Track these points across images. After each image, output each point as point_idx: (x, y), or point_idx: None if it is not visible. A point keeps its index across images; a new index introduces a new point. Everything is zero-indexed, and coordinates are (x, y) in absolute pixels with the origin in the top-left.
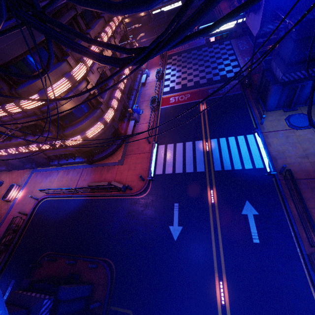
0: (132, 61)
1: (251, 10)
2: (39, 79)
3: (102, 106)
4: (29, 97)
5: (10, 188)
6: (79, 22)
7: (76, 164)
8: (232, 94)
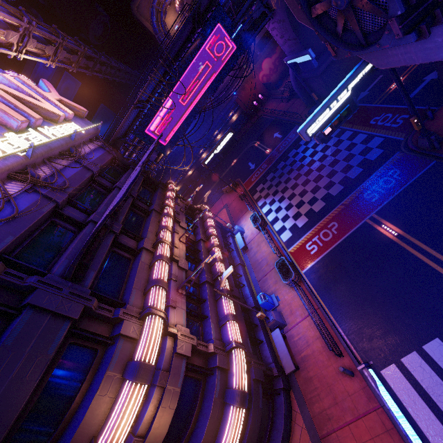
0: None
1: (427, 23)
2: (77, 428)
3: (217, 360)
4: None
5: None
6: (123, 244)
7: None
8: (421, 176)
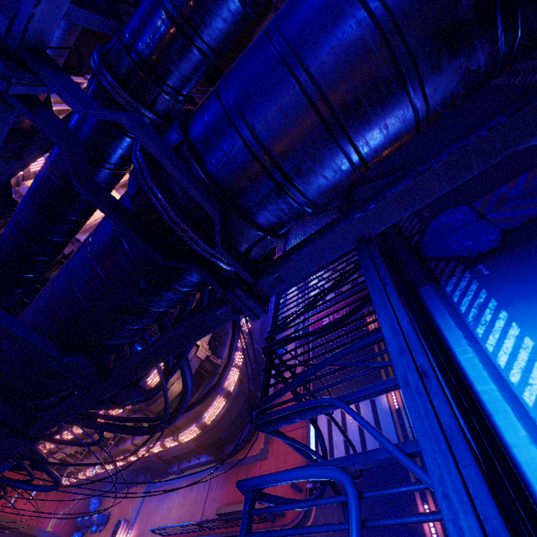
0: (153, 434)
1: None
2: None
3: (220, 369)
4: None
5: (116, 529)
6: None
7: (202, 466)
8: None
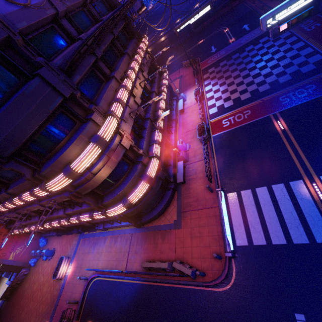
0: None
1: None
2: (61, 154)
3: (142, 158)
4: (55, 177)
5: (60, 262)
6: (101, 68)
7: (122, 227)
8: None
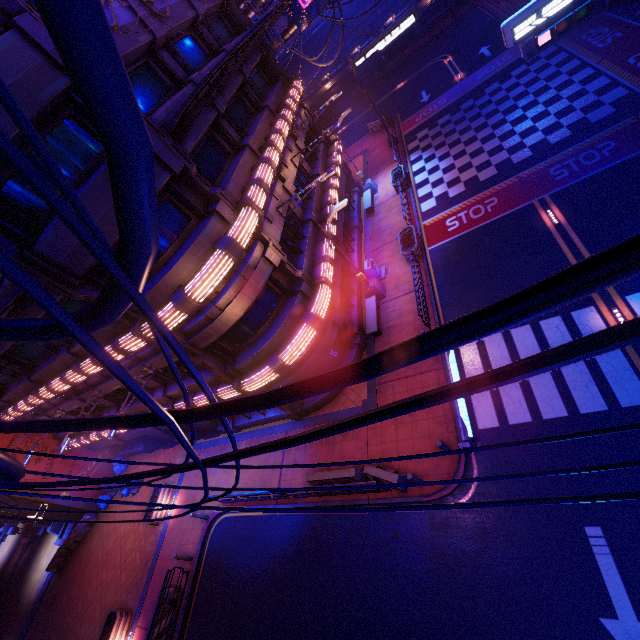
0: None
1: None
2: (169, 271)
3: (302, 285)
4: (157, 312)
5: (155, 494)
6: (226, 130)
7: (268, 422)
8: (634, 157)
